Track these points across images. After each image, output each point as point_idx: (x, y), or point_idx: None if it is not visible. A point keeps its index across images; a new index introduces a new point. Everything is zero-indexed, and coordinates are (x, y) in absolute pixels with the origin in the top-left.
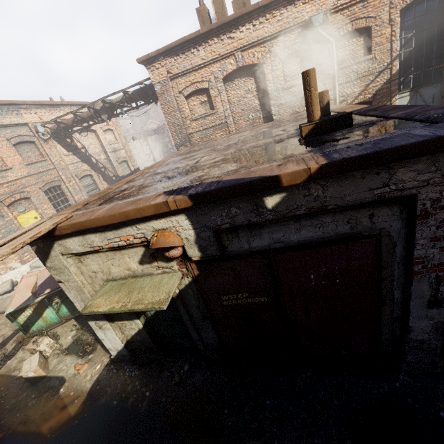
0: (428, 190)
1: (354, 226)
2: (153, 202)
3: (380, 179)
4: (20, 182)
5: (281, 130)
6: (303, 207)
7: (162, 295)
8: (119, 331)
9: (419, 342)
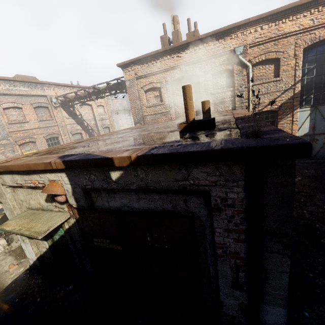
0: (217, 189)
1: (174, 206)
2: (44, 161)
3: (182, 174)
4: (32, 131)
5: None
6: (135, 183)
7: (45, 227)
8: (36, 247)
9: (231, 317)
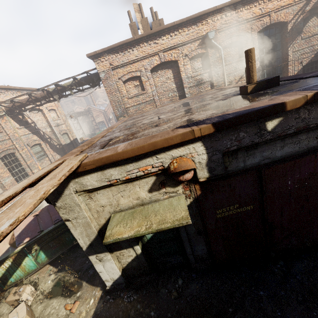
0: None
1: None
2: (180, 132)
3: None
4: None
5: (208, 98)
6: (293, 127)
7: (182, 212)
8: (117, 261)
9: None
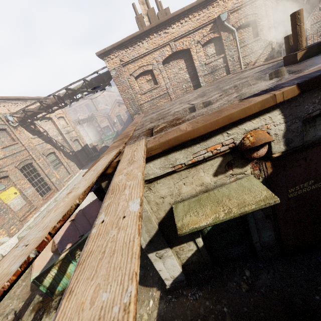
0: None
1: None
2: (259, 99)
3: None
4: None
5: (236, 79)
6: None
7: (262, 192)
8: (176, 257)
9: None
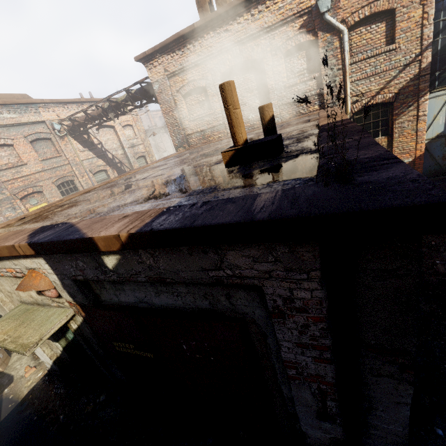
0: (273, 284)
1: (213, 303)
2: (6, 244)
3: (210, 259)
4: (34, 176)
5: None
6: (142, 274)
7: (36, 336)
8: (48, 348)
9: None
